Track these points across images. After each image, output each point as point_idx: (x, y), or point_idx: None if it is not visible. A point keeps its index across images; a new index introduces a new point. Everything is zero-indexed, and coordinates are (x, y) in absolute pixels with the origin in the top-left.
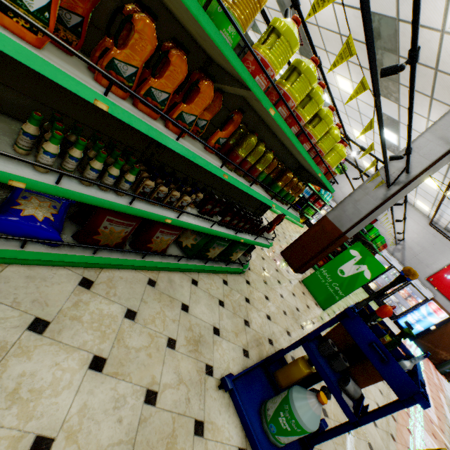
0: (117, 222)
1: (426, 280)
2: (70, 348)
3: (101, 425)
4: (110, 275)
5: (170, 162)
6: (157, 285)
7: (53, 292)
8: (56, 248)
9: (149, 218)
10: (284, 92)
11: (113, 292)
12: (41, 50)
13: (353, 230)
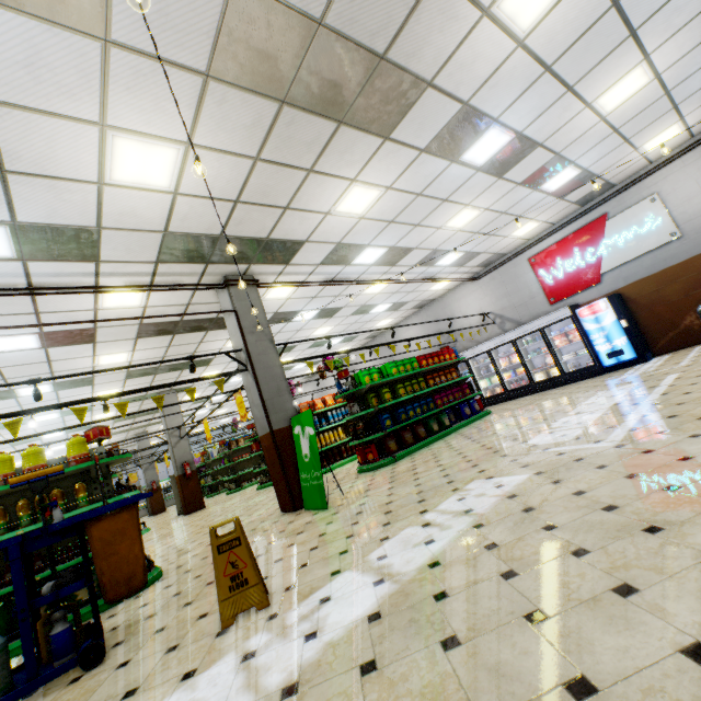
0: None
1: (552, 305)
2: None
3: None
4: None
5: None
6: None
7: None
8: None
9: None
10: None
11: None
12: None
13: (280, 418)
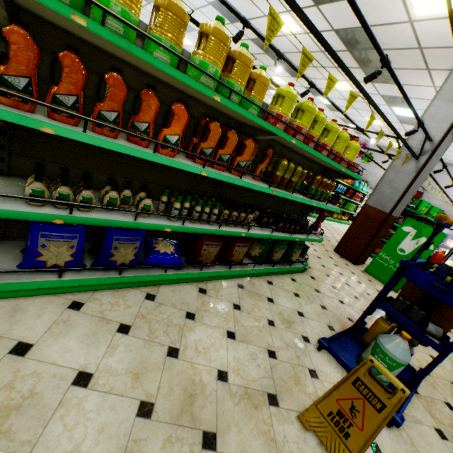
0: (211, 244)
1: None
2: (212, 327)
3: (249, 367)
4: (213, 284)
5: (229, 196)
6: (245, 287)
7: (187, 297)
8: (180, 270)
9: (231, 235)
10: (296, 126)
11: (220, 295)
12: (175, 158)
13: (398, 209)
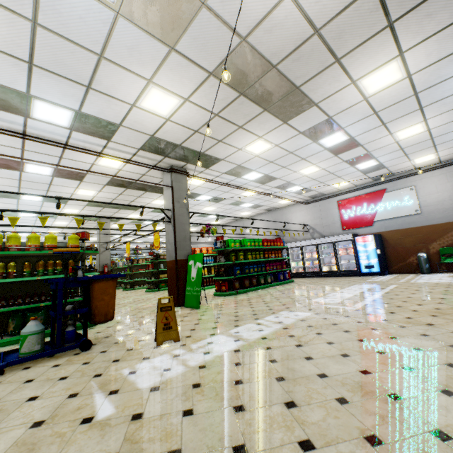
0: None
1: (343, 230)
2: None
3: None
4: None
5: None
6: None
7: None
8: None
9: None
10: None
11: None
12: None
13: (182, 253)
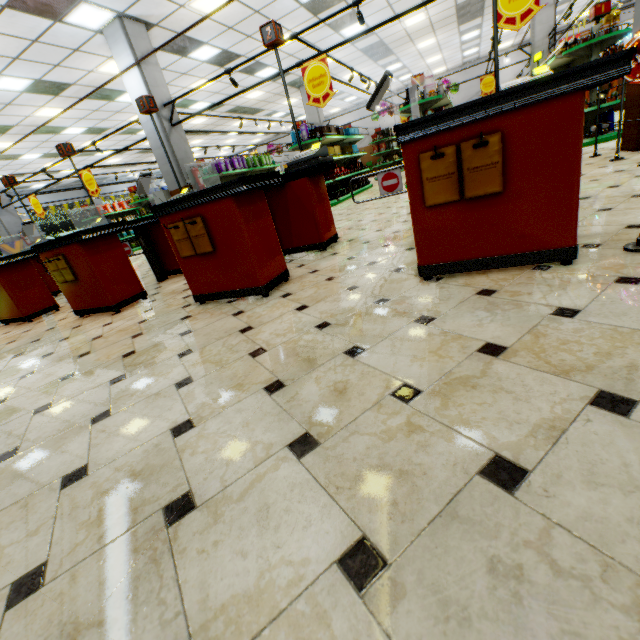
0: None
1: None
2: None
3: None
4: None
5: None
6: None
7: None
8: None
9: None
10: None
11: None
12: None
13: None
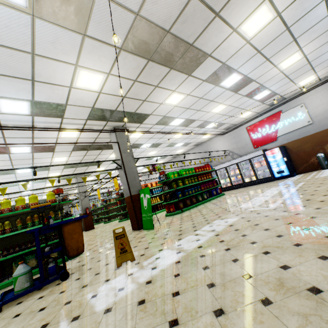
0: None
1: (255, 148)
2: None
3: None
4: None
5: None
6: None
7: None
8: None
9: None
10: None
11: None
12: None
13: (134, 190)
